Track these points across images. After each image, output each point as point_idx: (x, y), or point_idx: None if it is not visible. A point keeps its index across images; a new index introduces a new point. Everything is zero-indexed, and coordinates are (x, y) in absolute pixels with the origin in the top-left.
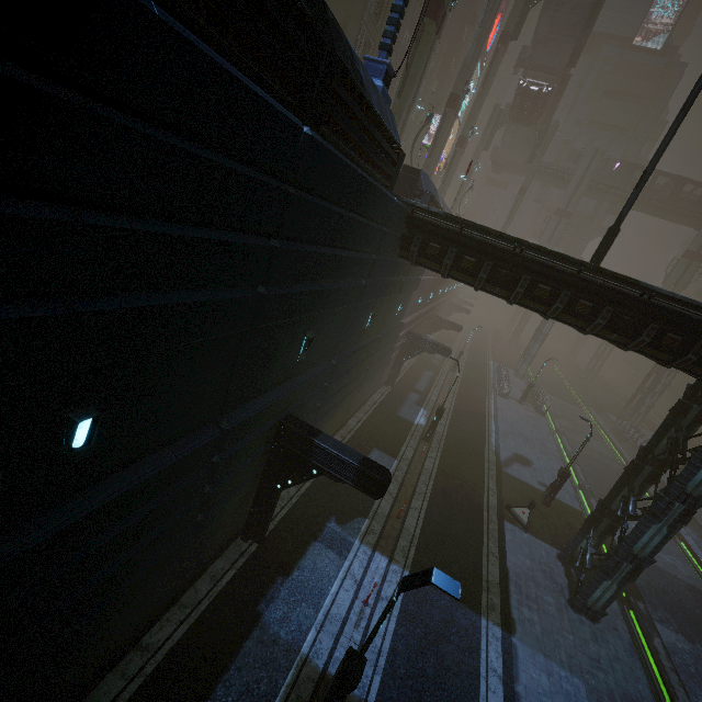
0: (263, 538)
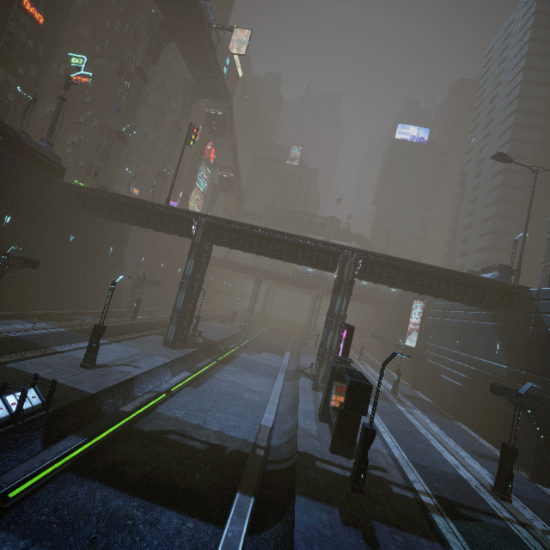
0: None
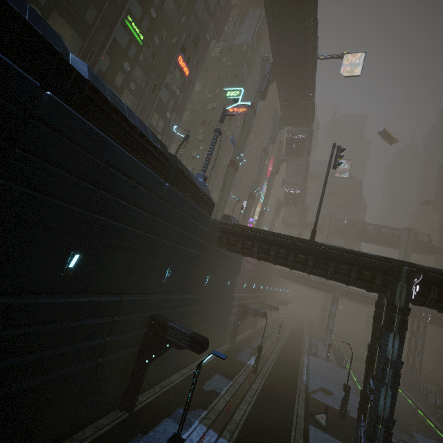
0: (133, 407)
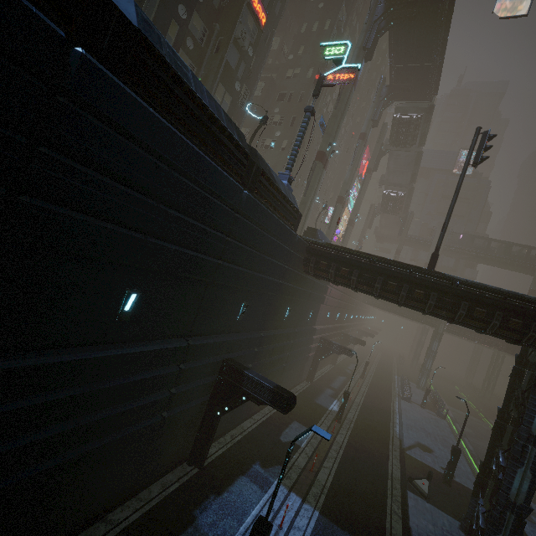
0: (203, 463)
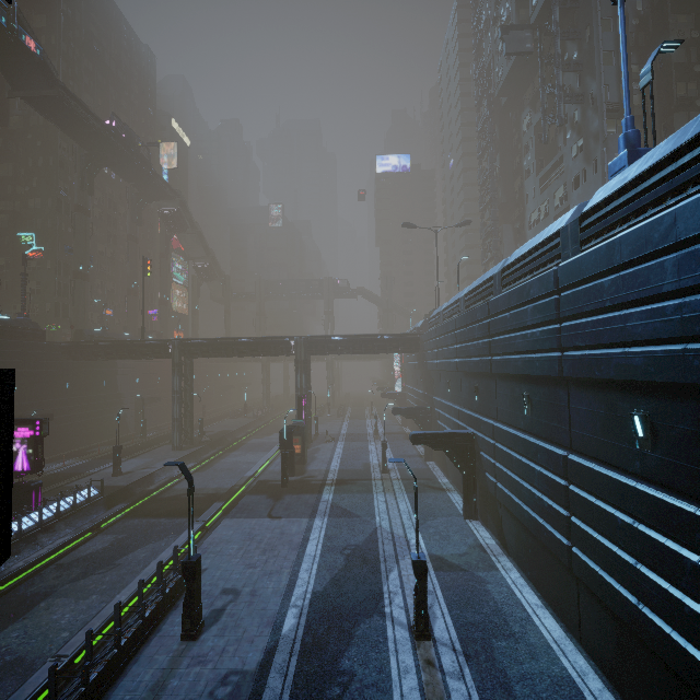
0: None
